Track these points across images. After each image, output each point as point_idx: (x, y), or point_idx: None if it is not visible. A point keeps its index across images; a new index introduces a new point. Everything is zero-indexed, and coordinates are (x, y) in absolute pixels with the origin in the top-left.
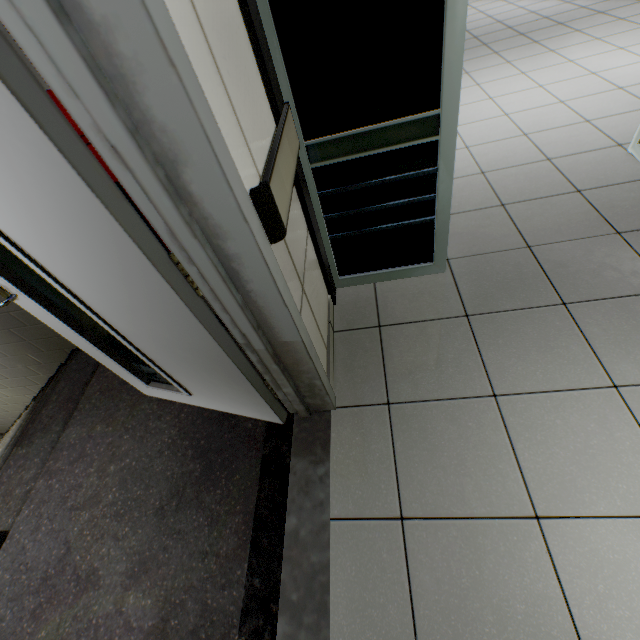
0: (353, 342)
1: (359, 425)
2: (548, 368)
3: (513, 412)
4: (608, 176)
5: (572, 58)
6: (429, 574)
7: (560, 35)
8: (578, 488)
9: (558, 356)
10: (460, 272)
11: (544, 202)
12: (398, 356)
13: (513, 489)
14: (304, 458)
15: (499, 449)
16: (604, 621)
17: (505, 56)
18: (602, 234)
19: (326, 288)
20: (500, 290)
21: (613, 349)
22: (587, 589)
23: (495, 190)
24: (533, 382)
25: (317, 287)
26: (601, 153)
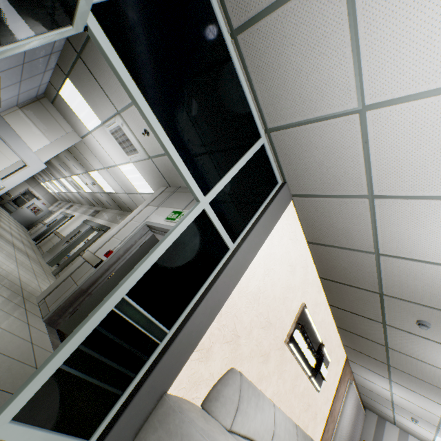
0: None
1: None
2: None
3: None
4: None
5: None
6: (26, 332)
7: None
8: None
9: None
10: None
11: None
12: None
13: None
14: None
15: None
16: None
17: None
18: None
19: None
20: None
21: None
22: None
23: None
24: None
25: None
26: None
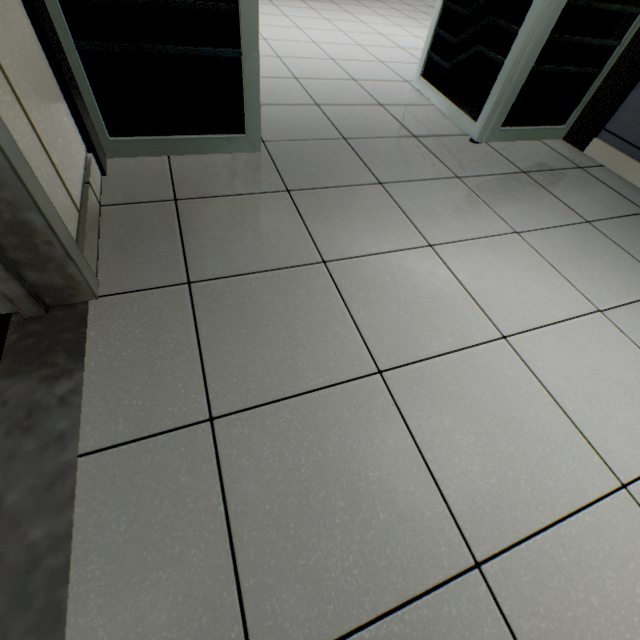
0: (134, 217)
1: (141, 314)
2: (374, 234)
3: (345, 275)
4: (402, 99)
5: (365, 21)
6: (256, 480)
7: (354, 5)
8: (414, 335)
9: (381, 224)
10: (278, 153)
11: (354, 108)
12: (204, 230)
13: (353, 350)
14: (28, 376)
15: (334, 312)
16: (455, 455)
17: (310, 4)
18: (403, 136)
19: (81, 137)
20: (321, 170)
21: (424, 217)
22: (436, 429)
23: (309, 93)
24: (361, 247)
25: (47, 98)
26: (394, 84)
